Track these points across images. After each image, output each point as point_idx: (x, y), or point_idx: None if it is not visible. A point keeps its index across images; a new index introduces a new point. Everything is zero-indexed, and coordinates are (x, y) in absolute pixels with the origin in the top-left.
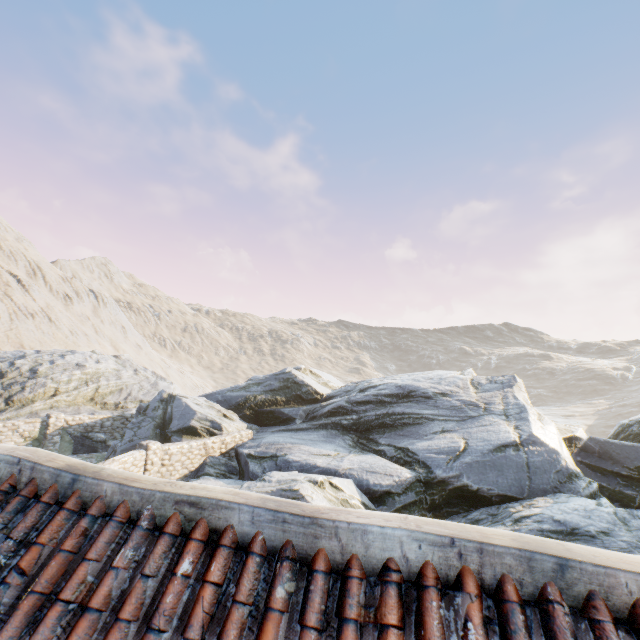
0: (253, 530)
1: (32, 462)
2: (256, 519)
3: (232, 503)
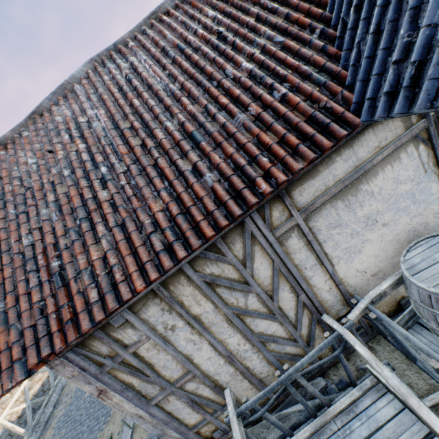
0: (173, 4)
1: (96, 55)
2: (172, 0)
3: (163, 3)
